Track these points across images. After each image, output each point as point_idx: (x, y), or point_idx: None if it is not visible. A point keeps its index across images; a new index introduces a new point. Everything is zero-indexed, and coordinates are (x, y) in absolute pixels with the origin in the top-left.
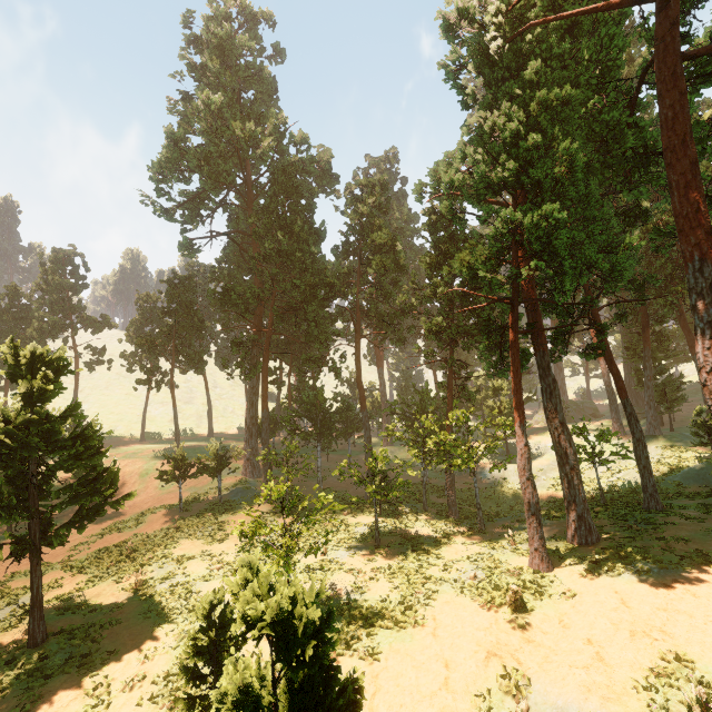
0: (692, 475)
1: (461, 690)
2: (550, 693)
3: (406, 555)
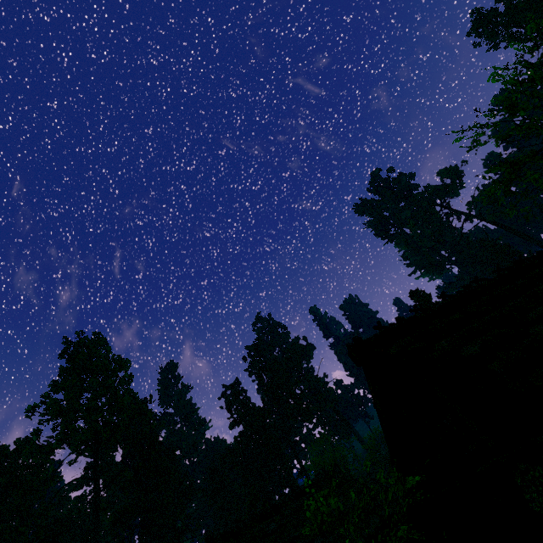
0: None
1: None
2: None
3: None
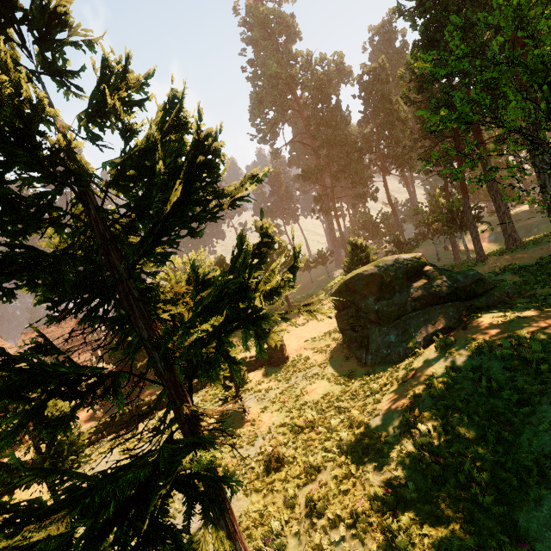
0: None
1: None
2: None
3: None
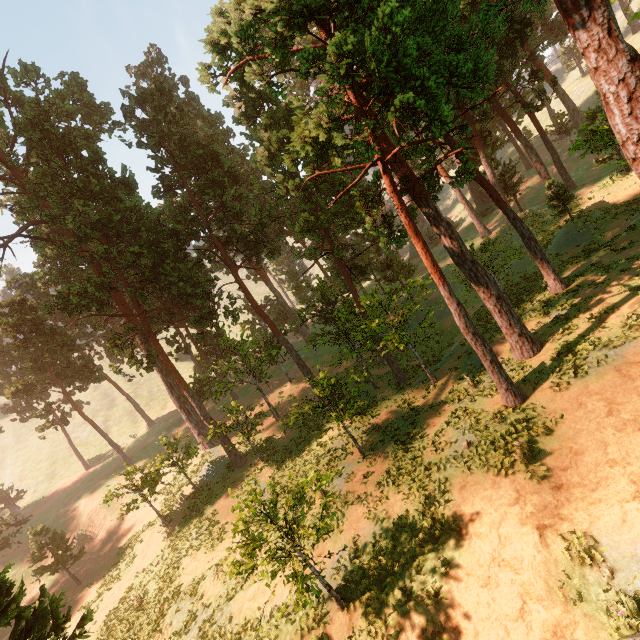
0: (563, 242)
1: (544, 592)
2: (621, 543)
3: (394, 451)
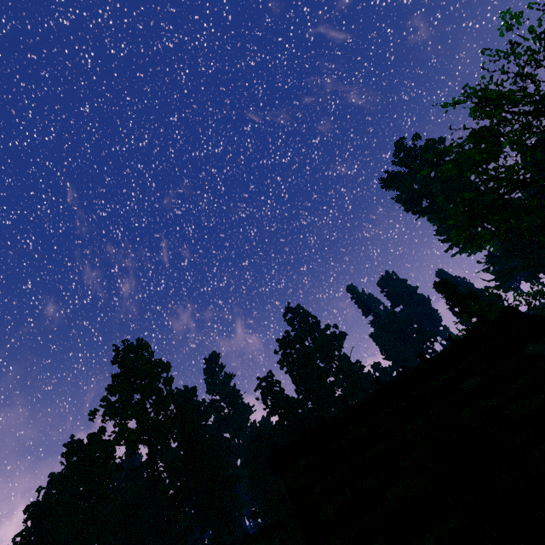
0: None
1: None
2: None
3: None
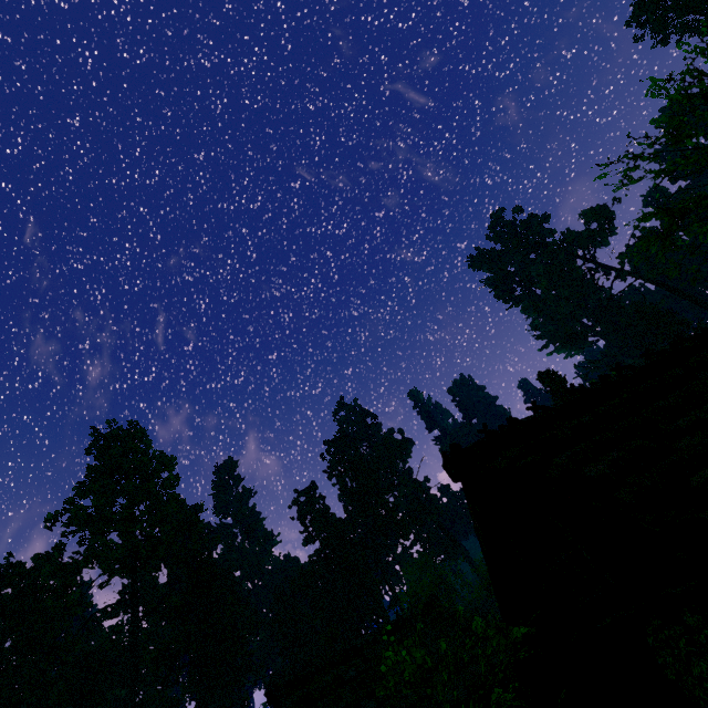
0: None
1: None
2: None
3: None
